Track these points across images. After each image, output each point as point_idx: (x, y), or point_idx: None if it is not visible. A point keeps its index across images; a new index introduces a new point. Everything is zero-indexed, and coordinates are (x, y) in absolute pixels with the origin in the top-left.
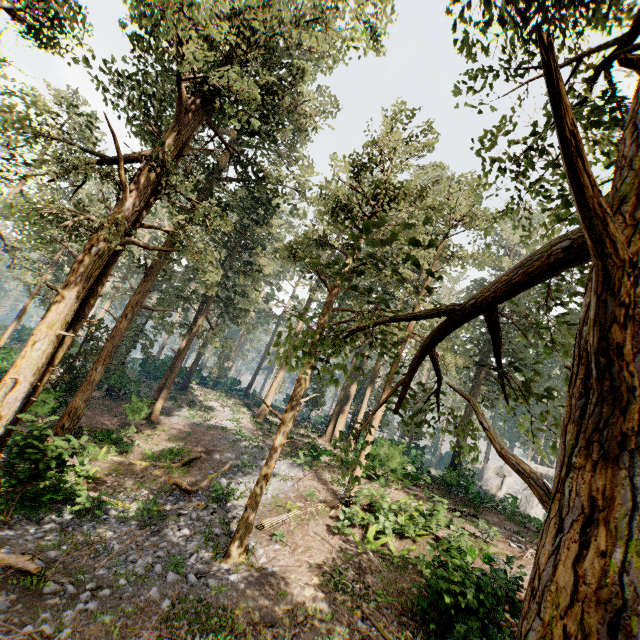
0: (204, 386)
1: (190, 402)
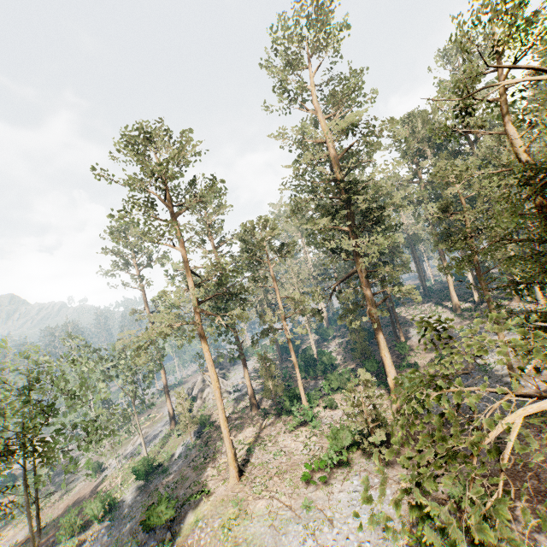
0: (399, 307)
1: (407, 324)
